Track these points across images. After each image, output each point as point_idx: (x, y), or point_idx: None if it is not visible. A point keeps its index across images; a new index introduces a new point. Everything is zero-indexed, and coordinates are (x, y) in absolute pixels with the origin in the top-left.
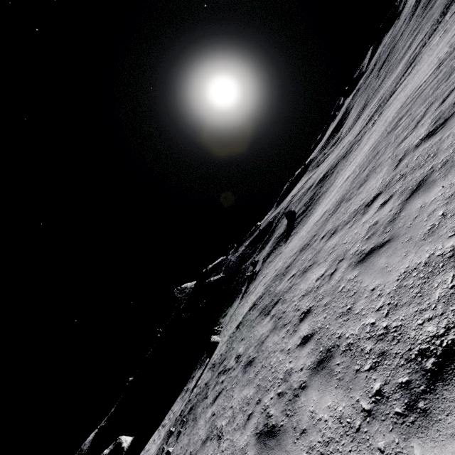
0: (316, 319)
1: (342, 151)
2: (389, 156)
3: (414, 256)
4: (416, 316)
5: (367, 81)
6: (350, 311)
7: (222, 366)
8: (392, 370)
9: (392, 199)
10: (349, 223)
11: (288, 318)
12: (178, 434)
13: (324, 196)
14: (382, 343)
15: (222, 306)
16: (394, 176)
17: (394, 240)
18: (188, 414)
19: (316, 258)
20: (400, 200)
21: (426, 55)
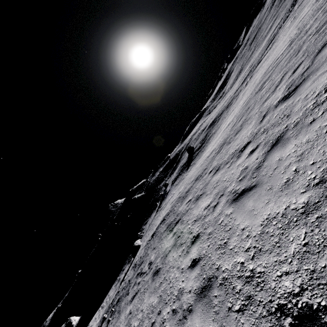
0: (202, 245)
1: (225, 103)
2: (256, 111)
3: (274, 205)
4: (276, 266)
5: (243, 52)
6: (226, 245)
7: (140, 268)
8: (256, 318)
9: (258, 149)
10: (228, 164)
11: (184, 239)
12: (107, 322)
13: (213, 137)
14: (249, 286)
15: (143, 216)
16: (259, 129)
17: (259, 186)
18: (116, 305)
19: (205, 189)
20: (264, 150)
21: (282, 35)
